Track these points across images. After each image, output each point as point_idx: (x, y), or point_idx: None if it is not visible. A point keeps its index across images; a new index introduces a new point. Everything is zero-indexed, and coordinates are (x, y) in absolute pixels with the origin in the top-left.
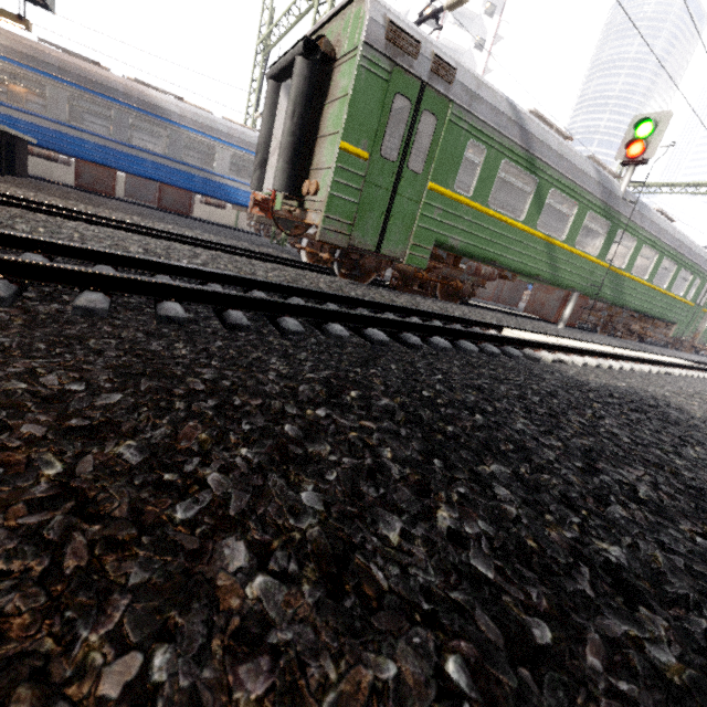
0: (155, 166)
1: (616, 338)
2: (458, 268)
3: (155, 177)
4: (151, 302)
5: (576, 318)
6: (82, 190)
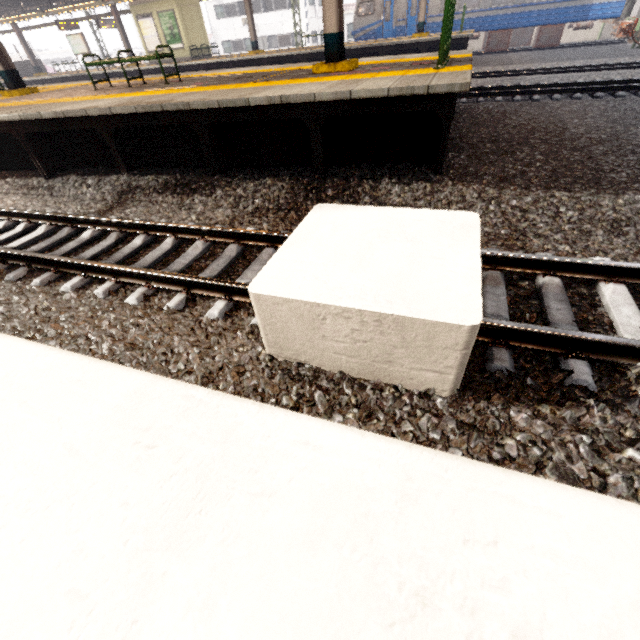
0: (540, 14)
1: None
2: None
3: (538, 23)
4: (567, 97)
5: None
6: (485, 53)
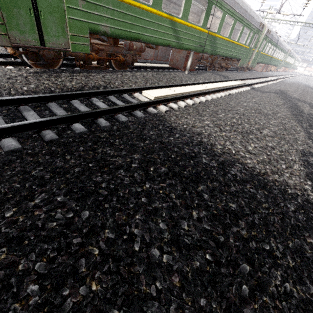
0: None
1: (215, 71)
2: (120, 46)
3: None
4: None
5: (194, 66)
6: None
